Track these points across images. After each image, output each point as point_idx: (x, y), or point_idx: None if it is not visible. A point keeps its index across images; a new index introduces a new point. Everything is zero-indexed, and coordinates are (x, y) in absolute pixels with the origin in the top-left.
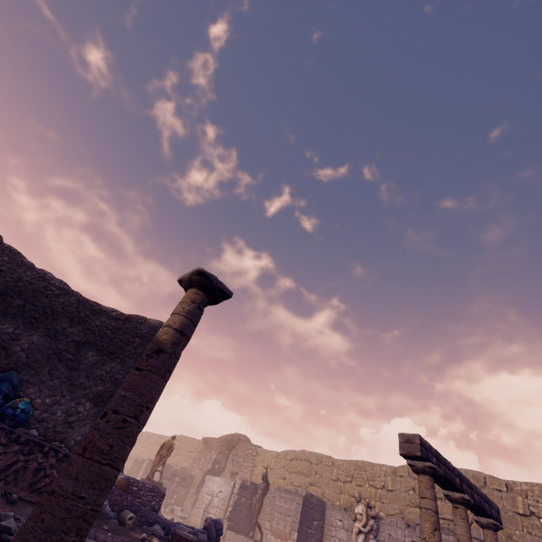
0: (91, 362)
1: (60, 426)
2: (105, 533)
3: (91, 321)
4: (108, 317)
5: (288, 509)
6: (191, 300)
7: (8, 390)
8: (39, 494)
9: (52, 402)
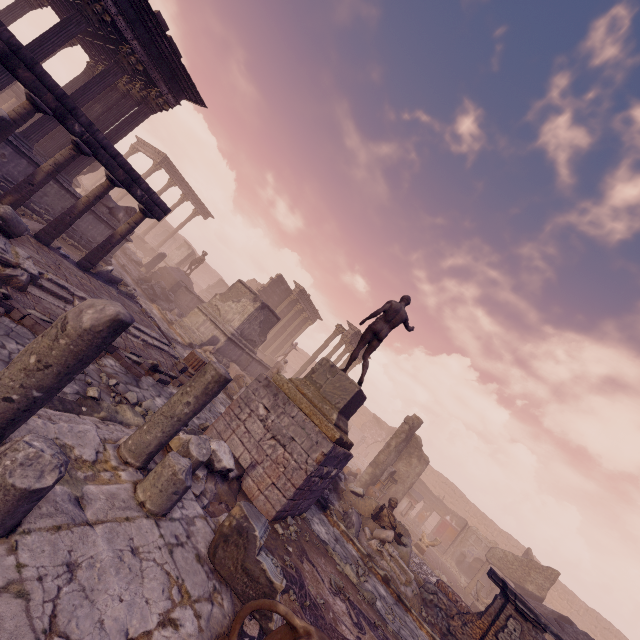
0: None
1: None
2: None
3: None
4: None
5: None
6: None
7: None
8: None
9: None
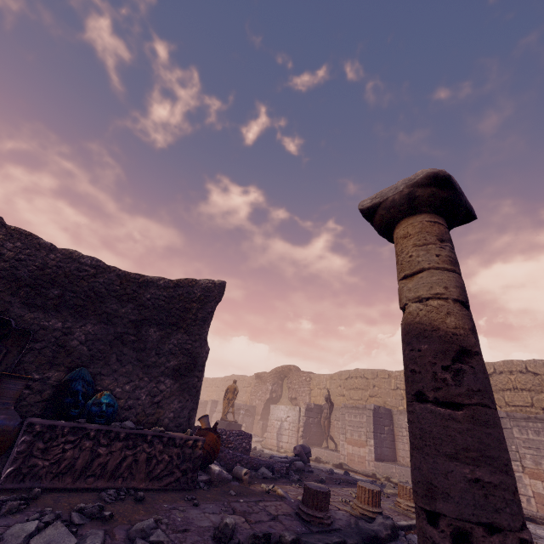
0: (156, 338)
1: (149, 408)
2: (236, 500)
3: (140, 296)
4: (157, 287)
5: (359, 422)
6: (437, 236)
7: (85, 388)
8: (159, 480)
9: (133, 388)
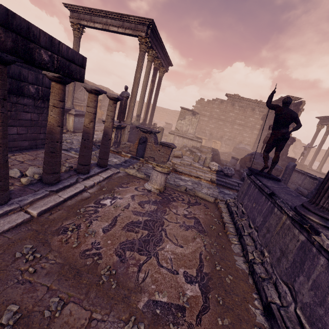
0: None
1: None
2: None
3: None
4: None
5: None
6: None
7: None
8: None
9: None
